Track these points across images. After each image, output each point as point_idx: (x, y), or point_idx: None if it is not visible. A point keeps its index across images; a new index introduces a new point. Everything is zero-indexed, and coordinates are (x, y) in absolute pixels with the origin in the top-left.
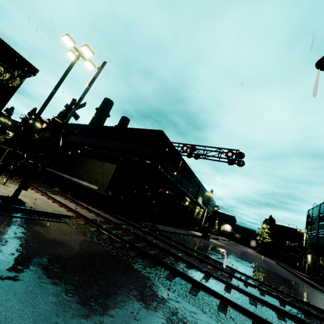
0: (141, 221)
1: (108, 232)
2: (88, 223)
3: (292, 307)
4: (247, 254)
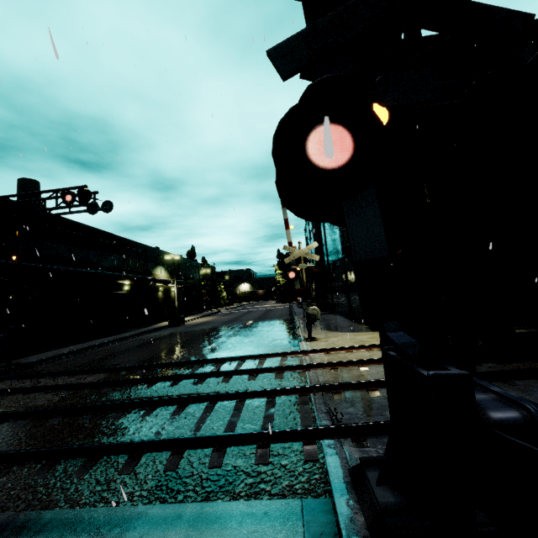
0: None
1: None
2: None
3: (141, 383)
4: (247, 314)
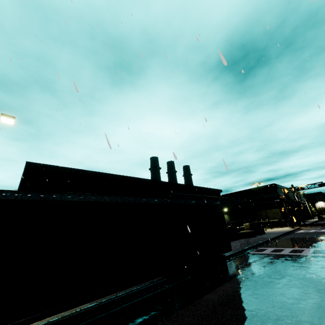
0: (300, 224)
1: (314, 226)
2: (306, 227)
3: None
4: None
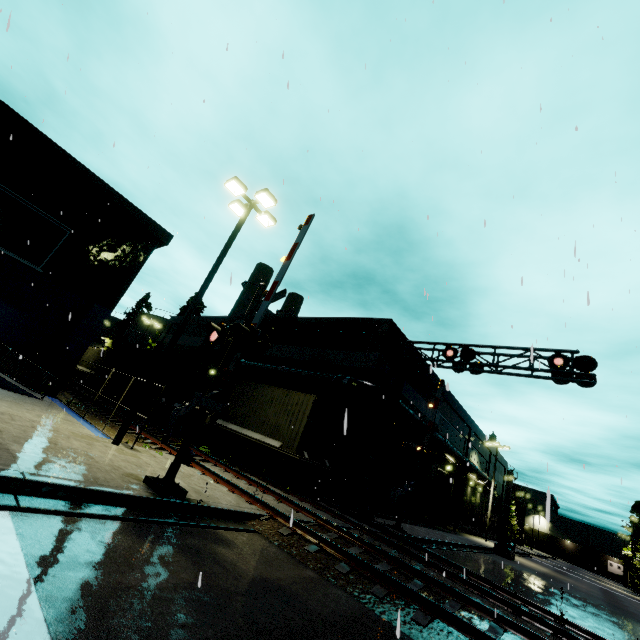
0: (371, 517)
1: (345, 555)
2: (296, 532)
3: None
4: (619, 599)
